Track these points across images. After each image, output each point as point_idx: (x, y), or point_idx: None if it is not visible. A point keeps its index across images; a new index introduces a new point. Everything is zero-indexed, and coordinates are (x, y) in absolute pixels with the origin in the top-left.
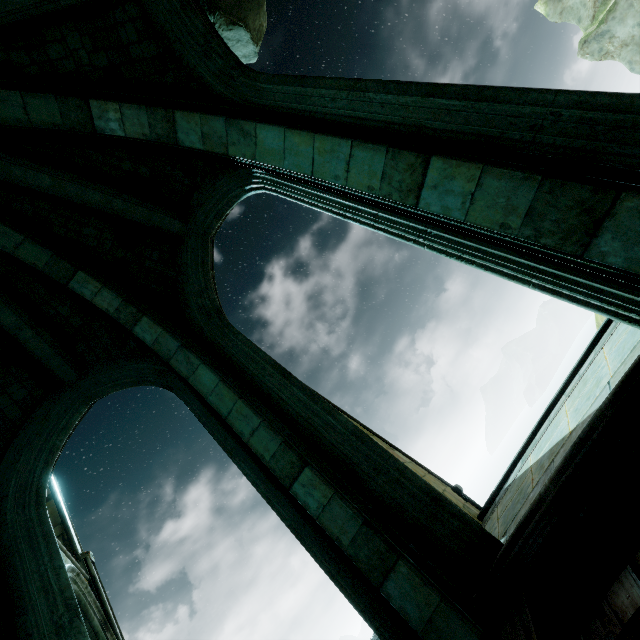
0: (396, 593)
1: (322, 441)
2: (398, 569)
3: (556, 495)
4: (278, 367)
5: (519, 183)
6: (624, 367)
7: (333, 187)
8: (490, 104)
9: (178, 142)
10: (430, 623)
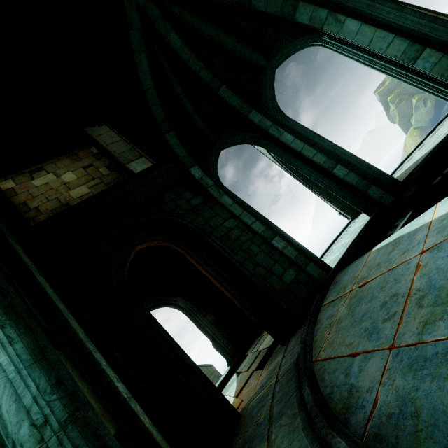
0: (371, 192)
1: (340, 158)
2: (372, 187)
3: (424, 162)
4: (316, 133)
5: None
6: None
7: (373, 52)
8: None
9: (294, 18)
10: (381, 197)
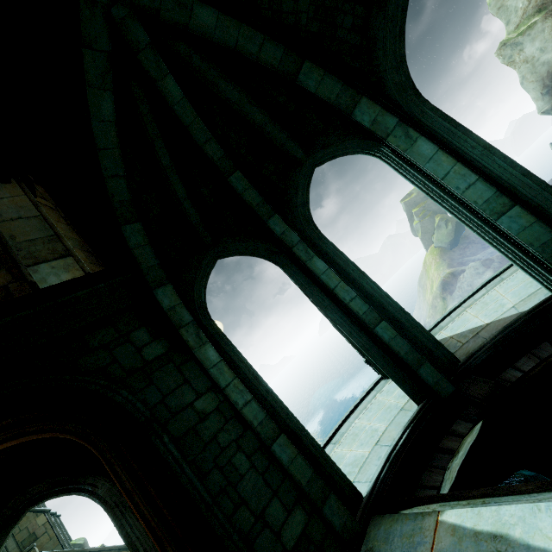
0: (423, 373)
1: (385, 310)
2: (426, 364)
3: (493, 344)
4: (357, 267)
5: (547, 232)
6: (525, 302)
7: (446, 188)
8: (548, 194)
9: (352, 114)
10: (436, 383)
